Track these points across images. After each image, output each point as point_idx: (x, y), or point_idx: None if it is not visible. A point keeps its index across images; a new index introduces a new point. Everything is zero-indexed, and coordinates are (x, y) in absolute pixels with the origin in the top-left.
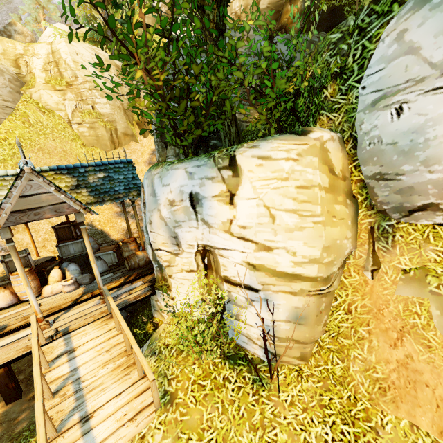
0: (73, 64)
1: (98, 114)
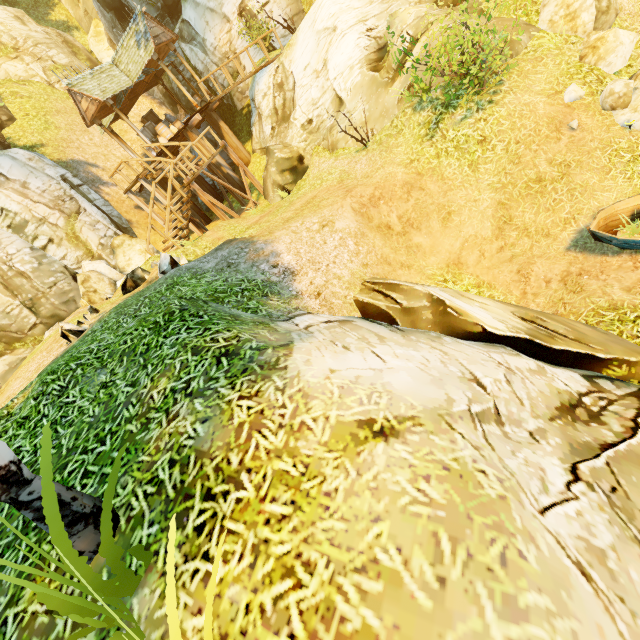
0: (1, 26)
1: (63, 67)
